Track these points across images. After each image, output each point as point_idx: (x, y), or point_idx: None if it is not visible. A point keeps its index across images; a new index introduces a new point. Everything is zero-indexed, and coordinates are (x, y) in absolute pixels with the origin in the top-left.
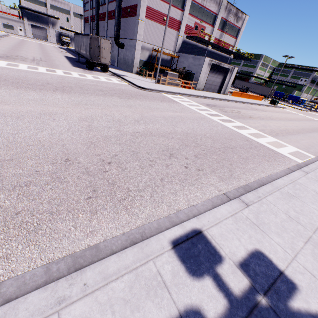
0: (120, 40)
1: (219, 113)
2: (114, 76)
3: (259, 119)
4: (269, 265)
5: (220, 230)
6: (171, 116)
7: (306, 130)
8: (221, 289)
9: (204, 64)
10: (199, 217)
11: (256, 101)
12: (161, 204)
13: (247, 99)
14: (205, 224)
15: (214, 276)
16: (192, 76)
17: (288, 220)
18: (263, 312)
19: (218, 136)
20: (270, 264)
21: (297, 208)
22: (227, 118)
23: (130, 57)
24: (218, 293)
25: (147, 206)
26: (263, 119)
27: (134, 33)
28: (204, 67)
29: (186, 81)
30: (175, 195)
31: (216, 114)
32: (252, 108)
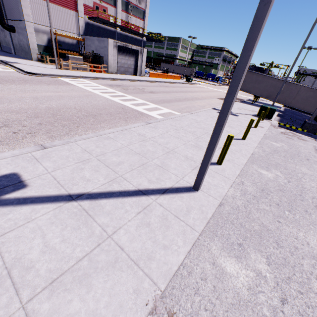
0: (9, 22)
1: (117, 90)
2: None
3: (159, 93)
4: (14, 179)
5: None
6: (46, 96)
7: (199, 98)
8: None
9: (109, 46)
10: None
11: (174, 80)
12: None
13: (165, 79)
14: None
15: None
16: (102, 59)
17: (80, 152)
18: None
19: (91, 108)
20: (16, 178)
21: (102, 145)
22: (122, 94)
23: (25, 42)
24: None
25: None
26: (163, 93)
27: (20, 12)
28: (110, 49)
29: (94, 64)
30: None
31: (111, 92)
32: (163, 85)
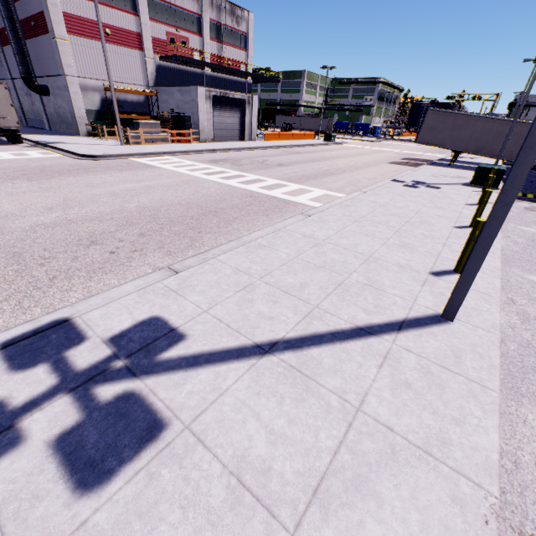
0: (39, 81)
1: (227, 168)
2: (35, 148)
3: (293, 164)
4: (160, 327)
5: (106, 311)
6: (127, 189)
7: (359, 166)
8: (58, 371)
9: (199, 98)
10: (77, 304)
11: (305, 141)
12: (32, 309)
13: (290, 141)
14: (82, 309)
15: (57, 361)
16: (188, 121)
17: (233, 274)
18: (110, 374)
19: (203, 201)
20: (162, 326)
21: (258, 258)
22: (237, 173)
23: (67, 109)
24: (49, 376)
25: (2, 318)
26: (299, 165)
27: (57, 63)
28: (202, 103)
29: (178, 131)
30: (68, 292)
31: (220, 171)
32: (292, 152)
